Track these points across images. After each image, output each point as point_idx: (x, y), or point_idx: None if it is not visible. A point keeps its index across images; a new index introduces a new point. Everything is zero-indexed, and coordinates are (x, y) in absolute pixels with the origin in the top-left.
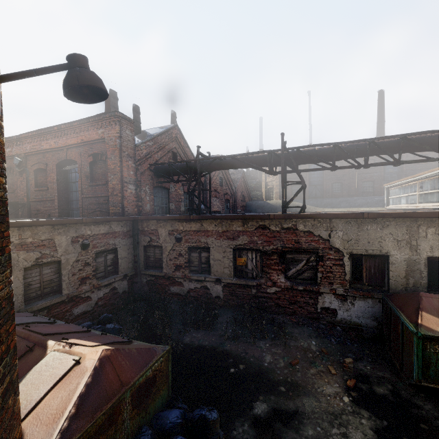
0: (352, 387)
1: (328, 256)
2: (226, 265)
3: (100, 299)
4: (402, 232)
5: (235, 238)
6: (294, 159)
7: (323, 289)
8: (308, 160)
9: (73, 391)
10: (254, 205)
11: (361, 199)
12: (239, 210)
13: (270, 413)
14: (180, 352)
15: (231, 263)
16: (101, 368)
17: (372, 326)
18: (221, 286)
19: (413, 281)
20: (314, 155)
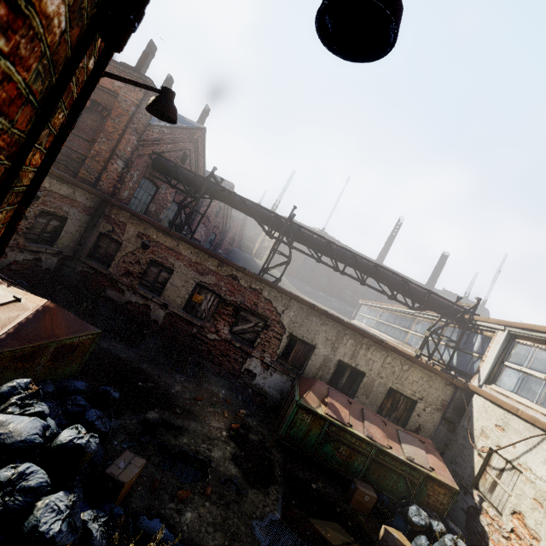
0: (234, 429)
1: (274, 328)
2: (181, 295)
3: (16, 262)
4: (333, 333)
5: (204, 274)
6: (293, 234)
7: (255, 353)
8: (303, 241)
9: (14, 318)
10: (239, 255)
11: (337, 303)
12: (220, 251)
13: (159, 421)
14: (92, 352)
15: (187, 295)
16: (42, 313)
17: (276, 398)
18: (165, 312)
19: (322, 374)
20: (310, 240)
